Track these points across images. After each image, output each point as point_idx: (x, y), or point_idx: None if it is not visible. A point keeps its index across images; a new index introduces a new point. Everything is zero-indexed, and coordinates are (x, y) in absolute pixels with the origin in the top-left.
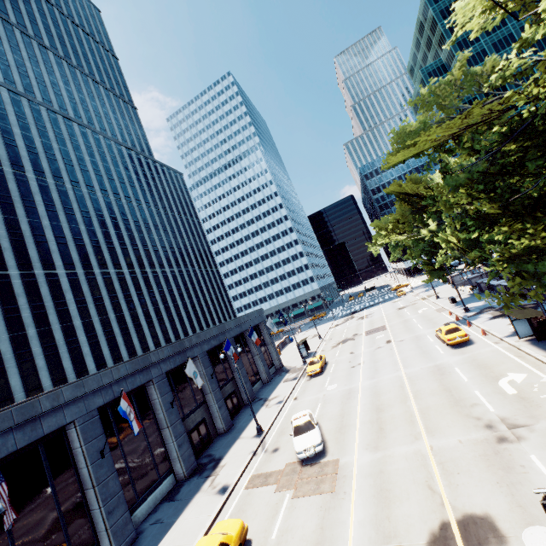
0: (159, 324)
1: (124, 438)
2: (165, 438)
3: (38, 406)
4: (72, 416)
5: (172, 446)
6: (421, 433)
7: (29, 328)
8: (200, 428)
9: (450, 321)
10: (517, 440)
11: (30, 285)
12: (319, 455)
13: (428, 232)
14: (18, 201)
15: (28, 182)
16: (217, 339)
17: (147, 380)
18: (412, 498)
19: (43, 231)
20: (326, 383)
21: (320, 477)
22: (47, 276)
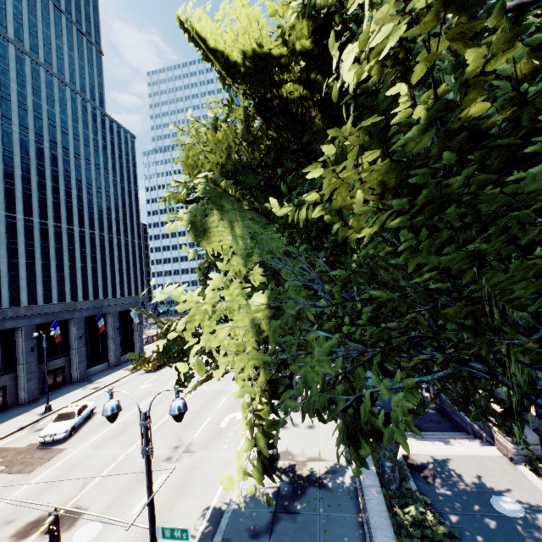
0: (42, 280)
1: None
2: None
3: None
4: None
5: None
6: (138, 442)
7: None
8: None
9: None
10: (174, 461)
11: None
12: (59, 442)
13: None
14: None
15: None
16: (59, 316)
17: None
18: (65, 489)
19: None
20: (147, 381)
21: (36, 460)
22: None
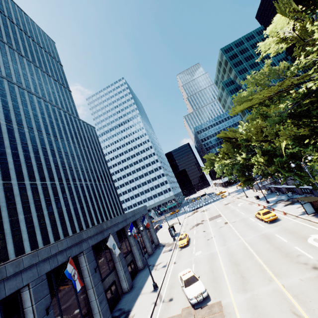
0: (76, 218)
1: (61, 297)
2: (90, 297)
3: (4, 271)
4: (28, 280)
5: (95, 303)
6: (272, 277)
7: None
8: (112, 288)
9: (260, 209)
10: None
11: None
12: (205, 300)
13: (241, 158)
14: None
15: (0, 126)
16: (122, 224)
17: (79, 252)
18: None
19: (6, 156)
20: (193, 251)
21: (211, 316)
22: (4, 185)
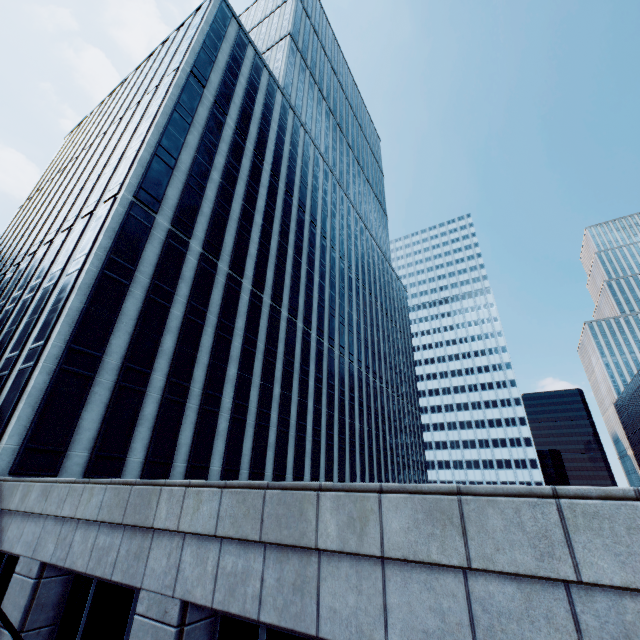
0: (368, 455)
1: None
2: None
3: None
4: None
5: None
6: None
7: (276, 383)
8: None
9: None
10: None
11: (290, 334)
12: None
13: None
14: (305, 247)
15: (316, 235)
16: None
17: None
18: None
19: (313, 285)
20: None
21: None
22: (303, 333)
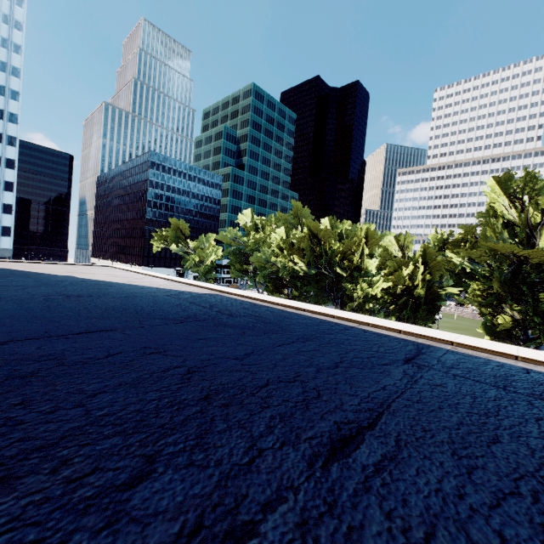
0: None
1: None
2: None
3: None
4: None
5: None
6: None
7: None
8: None
9: None
10: None
11: None
12: None
13: (300, 269)
14: None
15: None
16: None
17: None
18: None
19: None
20: None
21: None
22: None
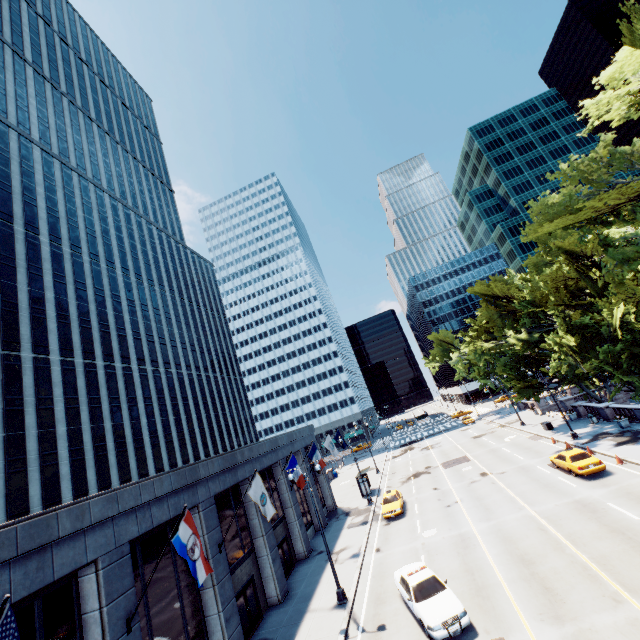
0: (165, 442)
1: (152, 599)
2: (206, 606)
3: (55, 526)
4: (96, 551)
5: (217, 620)
6: (621, 593)
7: None
8: (247, 593)
9: (559, 449)
10: None
11: (11, 370)
12: (464, 634)
13: (518, 341)
14: (22, 266)
15: (40, 246)
16: (269, 458)
17: (192, 505)
18: None
19: (45, 305)
20: (417, 528)
21: None
22: (35, 362)
